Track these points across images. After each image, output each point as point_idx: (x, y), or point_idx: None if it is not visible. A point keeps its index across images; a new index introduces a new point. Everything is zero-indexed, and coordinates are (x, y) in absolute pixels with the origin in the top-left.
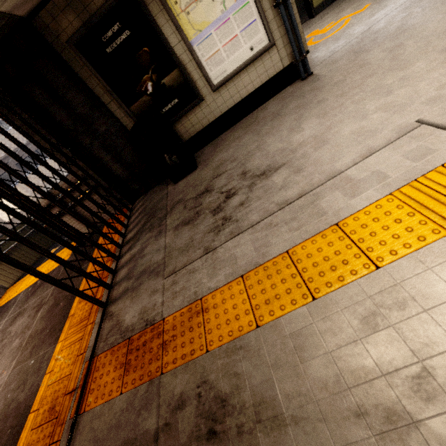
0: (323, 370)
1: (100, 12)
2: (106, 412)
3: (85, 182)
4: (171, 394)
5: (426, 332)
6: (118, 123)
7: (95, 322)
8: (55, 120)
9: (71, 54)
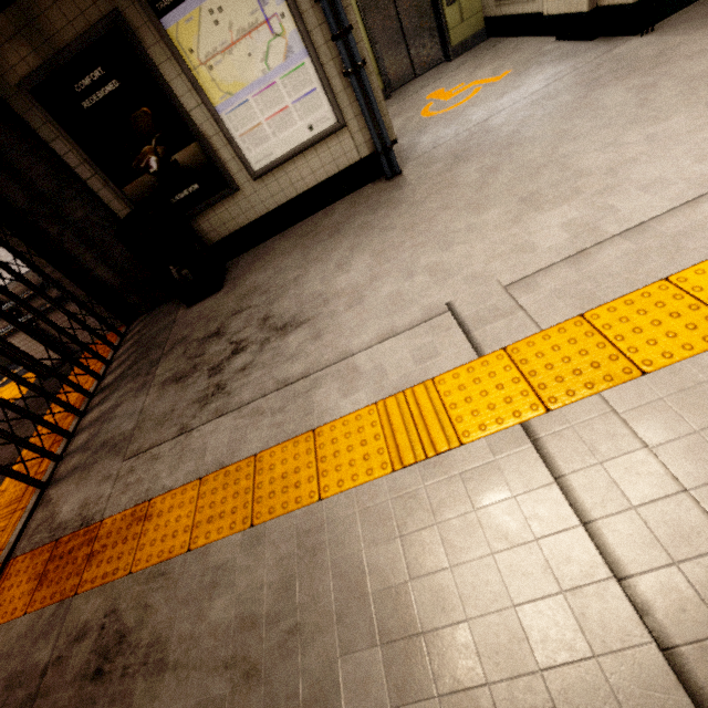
0: (222, 613)
1: (69, 50)
2: (2, 636)
3: (43, 295)
4: (76, 622)
5: (319, 584)
6: (103, 209)
7: (26, 508)
8: (0, 194)
9: (25, 103)
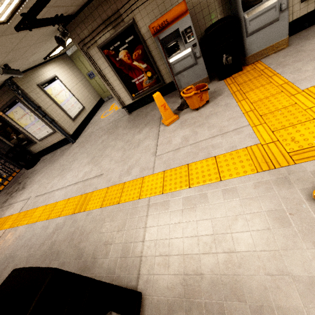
0: None
1: None
2: None
3: None
4: None
5: None
6: (7, 145)
7: None
8: None
9: None
